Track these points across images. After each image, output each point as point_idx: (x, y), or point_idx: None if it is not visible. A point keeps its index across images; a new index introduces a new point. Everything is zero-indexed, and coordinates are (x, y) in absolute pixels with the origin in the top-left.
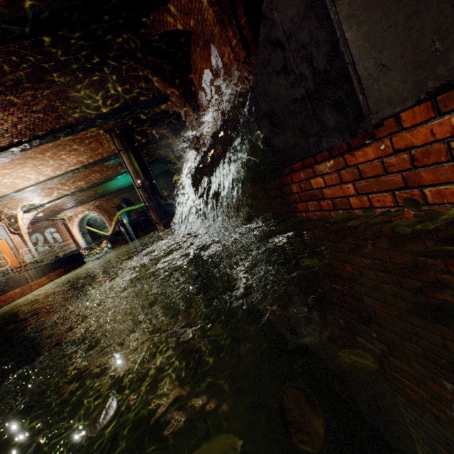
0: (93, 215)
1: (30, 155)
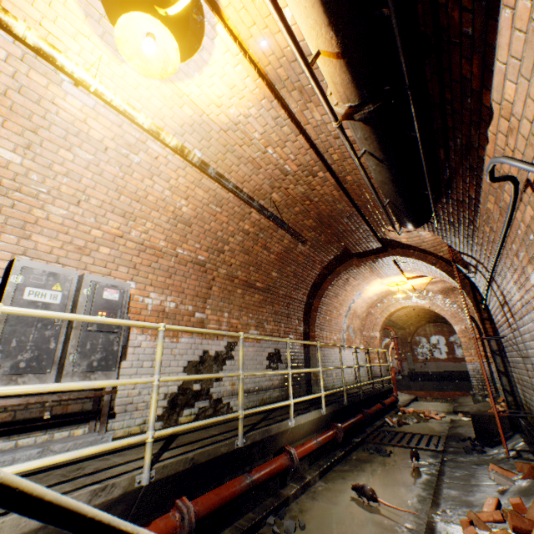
0: None
1: None
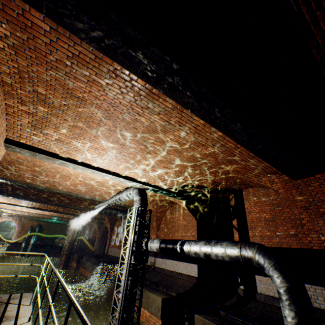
0: None
1: None
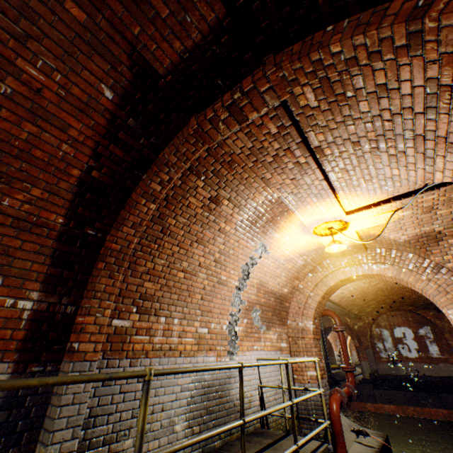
0: None
1: None
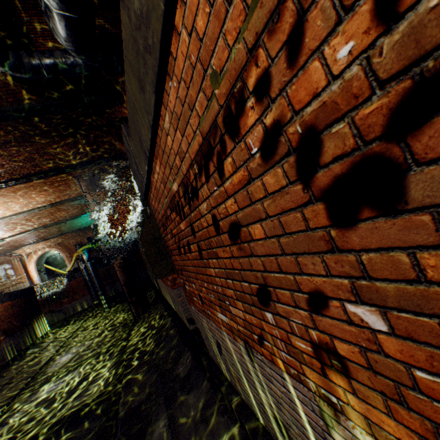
0: (53, 253)
1: (4, 193)
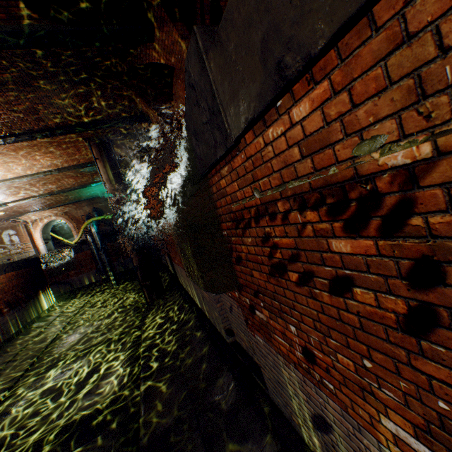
0: (60, 221)
1: (2, 151)
